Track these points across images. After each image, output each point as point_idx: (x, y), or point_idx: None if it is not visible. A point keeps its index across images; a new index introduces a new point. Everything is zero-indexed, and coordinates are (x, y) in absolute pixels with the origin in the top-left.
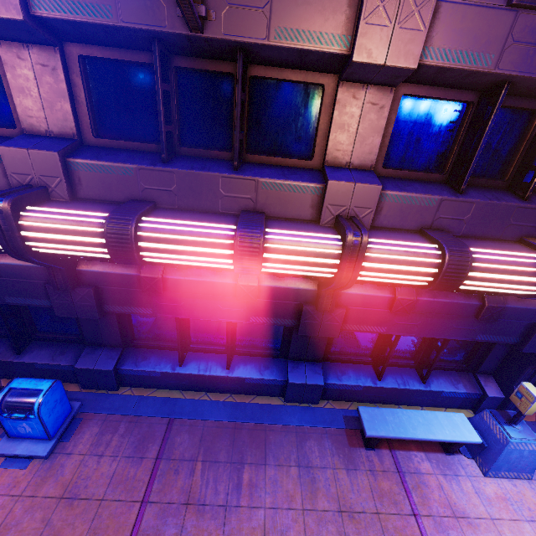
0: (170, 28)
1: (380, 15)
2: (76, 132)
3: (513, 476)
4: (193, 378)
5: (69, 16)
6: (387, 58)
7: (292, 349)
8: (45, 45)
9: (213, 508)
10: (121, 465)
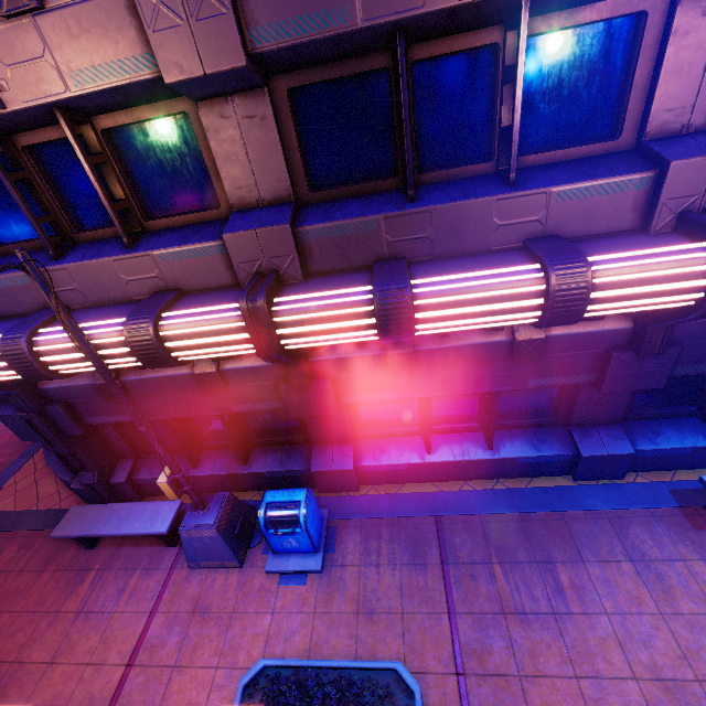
0: (429, 6)
1: None
2: (292, 192)
3: None
4: (449, 466)
5: (295, 38)
6: None
7: (577, 412)
8: (251, 90)
9: (538, 617)
10: (405, 574)
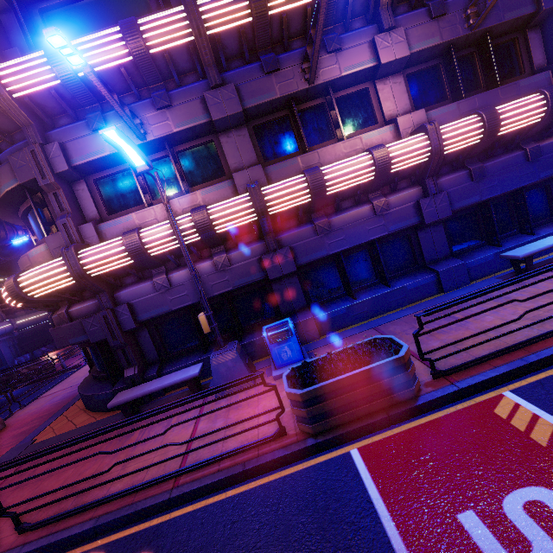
0: (300, 89)
1: (384, 44)
2: (258, 161)
3: None
4: (369, 302)
5: (258, 103)
6: (395, 56)
7: (425, 254)
8: (240, 126)
9: (452, 329)
10: None
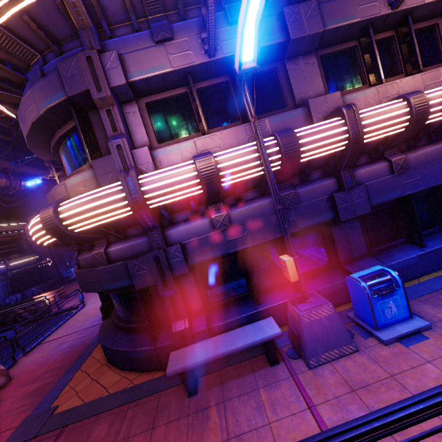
0: (382, 13)
1: None
2: (324, 93)
3: None
4: (441, 251)
5: (337, 25)
6: None
7: None
8: (308, 54)
9: None
10: None
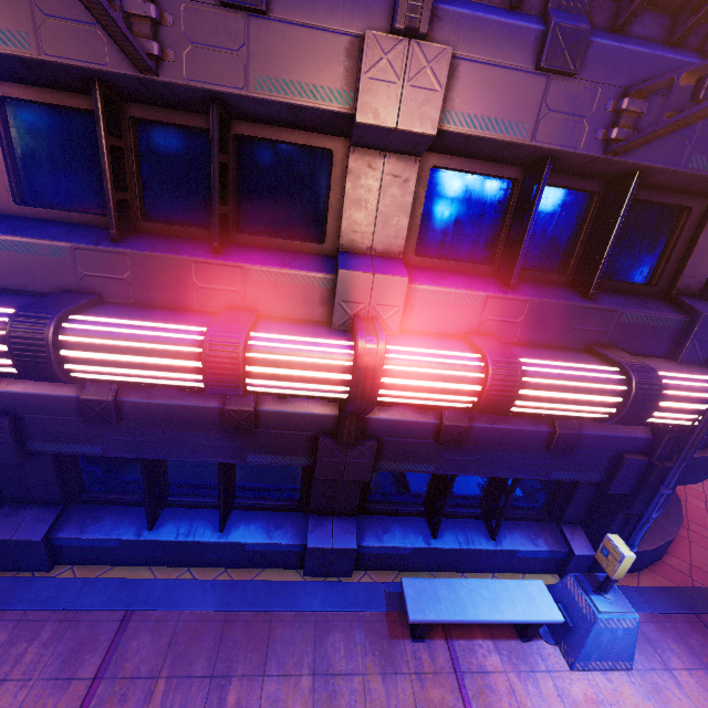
0: (113, 67)
1: (385, 69)
2: None
3: (608, 666)
4: (169, 546)
5: None
6: (399, 120)
7: (314, 499)
8: None
9: None
10: (34, 693)
